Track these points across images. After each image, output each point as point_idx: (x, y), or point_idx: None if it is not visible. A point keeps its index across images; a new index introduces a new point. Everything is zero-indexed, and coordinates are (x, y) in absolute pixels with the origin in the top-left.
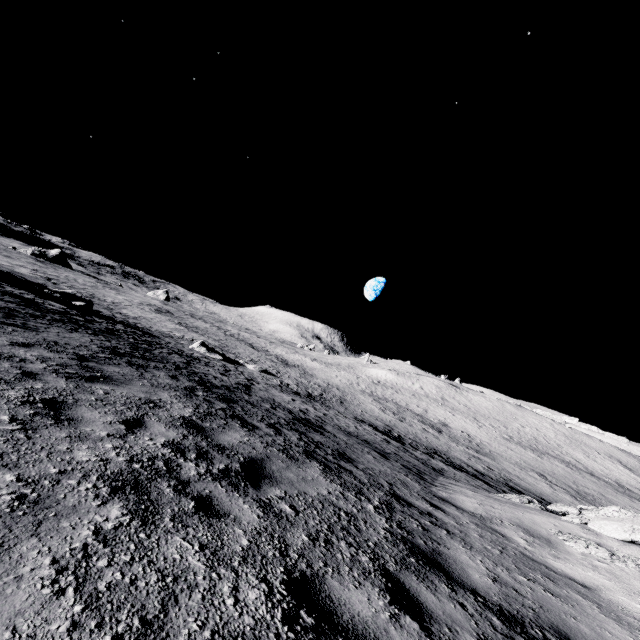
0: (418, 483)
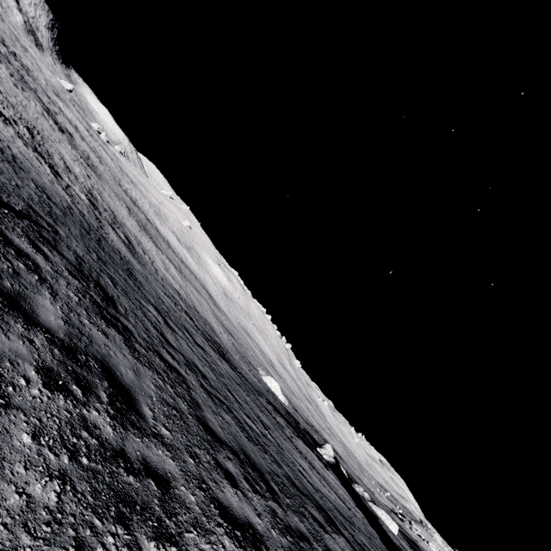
0: (424, 550)
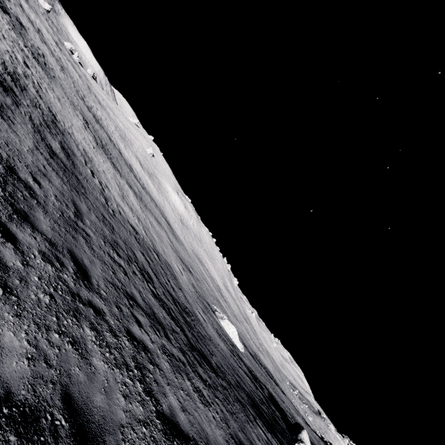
0: None
